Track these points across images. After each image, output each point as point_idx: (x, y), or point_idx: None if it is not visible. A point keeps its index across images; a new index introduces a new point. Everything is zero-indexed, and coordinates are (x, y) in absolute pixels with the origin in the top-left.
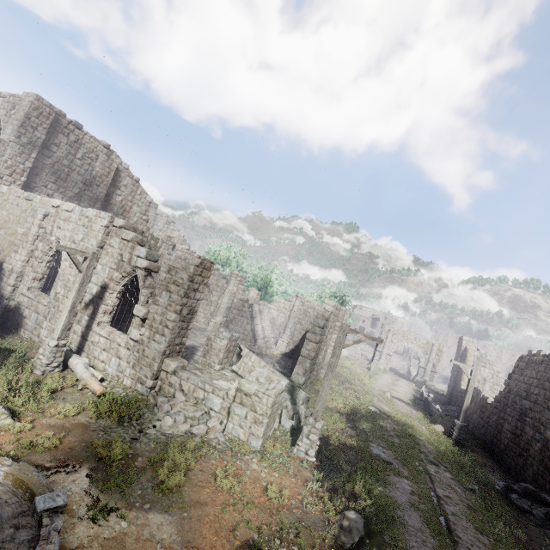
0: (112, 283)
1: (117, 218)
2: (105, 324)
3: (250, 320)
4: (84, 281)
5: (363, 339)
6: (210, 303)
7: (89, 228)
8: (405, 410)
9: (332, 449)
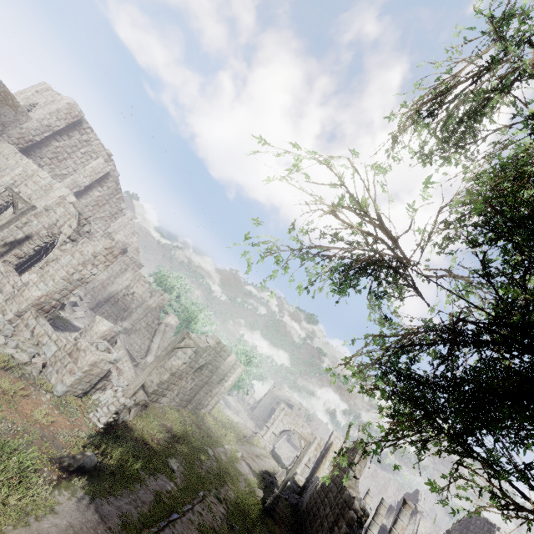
0: (37, 236)
1: (72, 196)
2: (10, 264)
3: (152, 337)
4: (13, 221)
5: (191, 345)
6: (127, 309)
7: (47, 193)
8: (242, 470)
9: (129, 436)
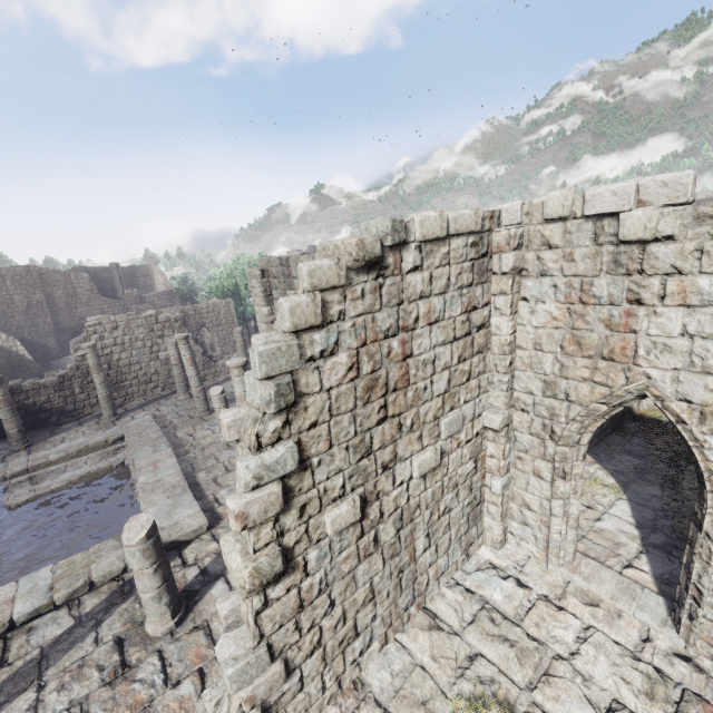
0: None
1: None
2: None
3: None
4: None
5: None
6: None
7: None
8: None
9: None
